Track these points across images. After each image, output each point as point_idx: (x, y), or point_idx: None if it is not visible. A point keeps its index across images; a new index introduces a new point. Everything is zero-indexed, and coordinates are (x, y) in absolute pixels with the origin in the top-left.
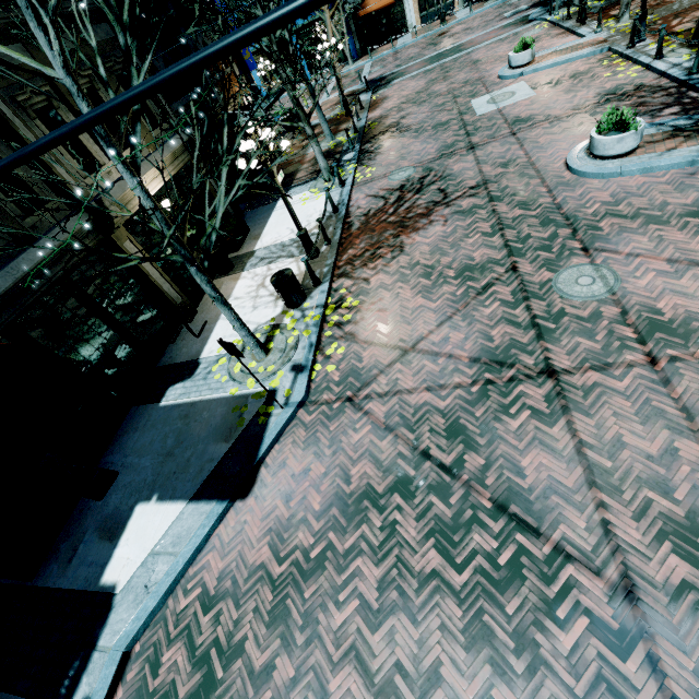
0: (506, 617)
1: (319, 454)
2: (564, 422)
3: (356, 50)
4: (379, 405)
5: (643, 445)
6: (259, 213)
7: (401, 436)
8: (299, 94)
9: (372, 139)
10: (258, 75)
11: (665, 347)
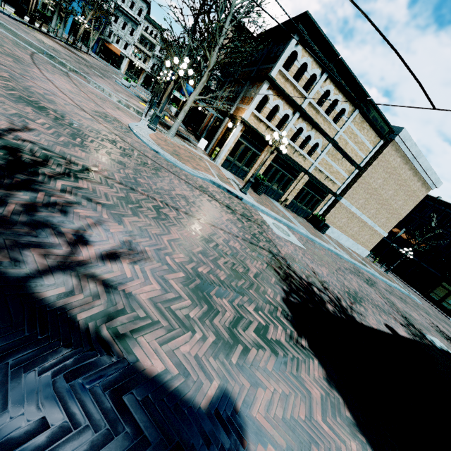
0: (45, 46)
1: (11, 20)
2: (75, 62)
3: (96, 51)
4: (35, 35)
5: (85, 69)
6: (11, 6)
7: (38, 38)
8: (62, 3)
9: (77, 50)
10: (40, 2)
11: (100, 77)
